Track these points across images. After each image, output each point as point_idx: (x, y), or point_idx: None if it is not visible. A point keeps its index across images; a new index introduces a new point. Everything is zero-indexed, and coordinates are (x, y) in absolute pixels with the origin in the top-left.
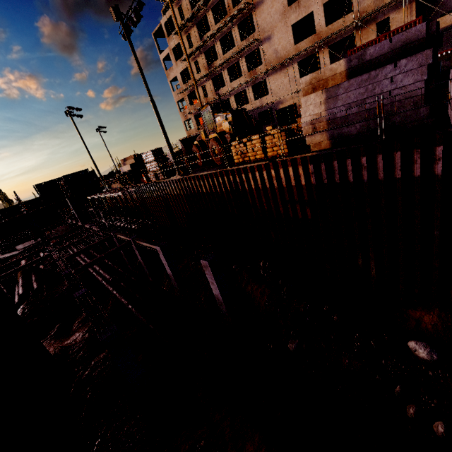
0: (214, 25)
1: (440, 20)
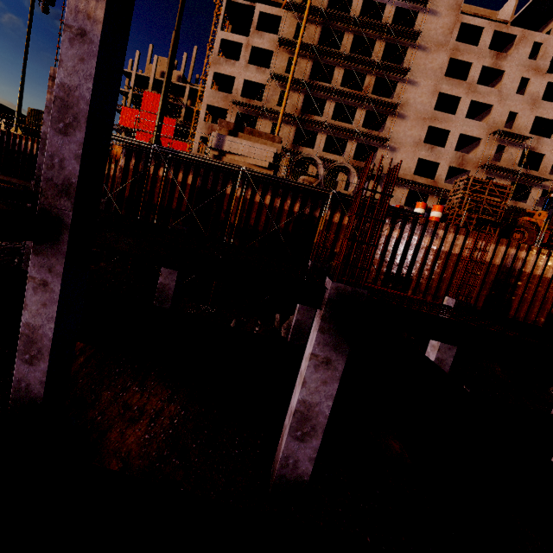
0: (338, 85)
1: None
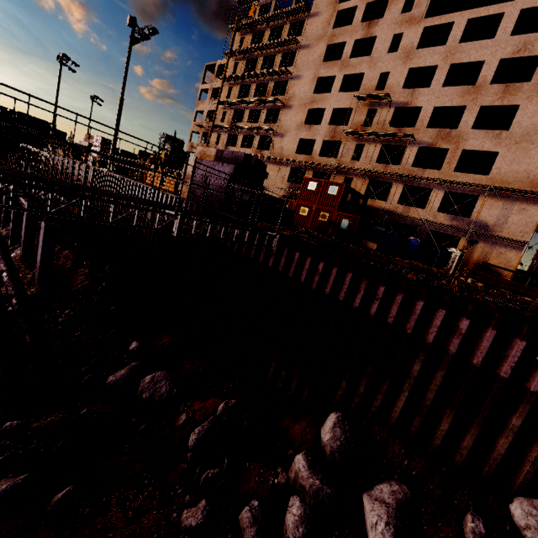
0: (252, 96)
1: (376, 201)
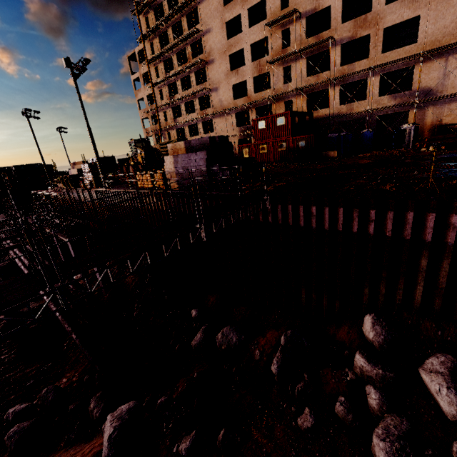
0: (177, 67)
1: (320, 111)
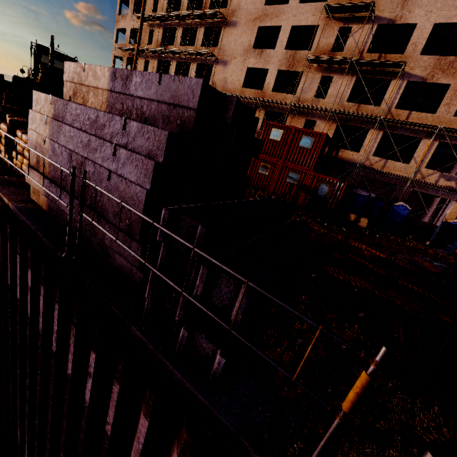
0: (185, 9)
1: (345, 151)
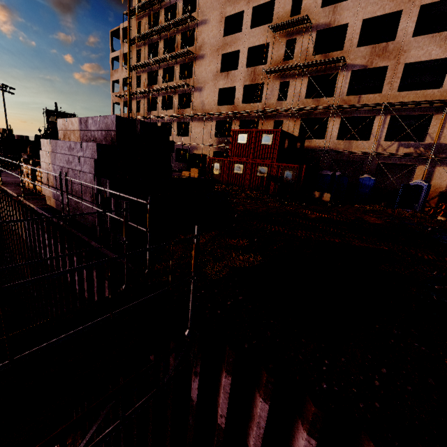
0: (162, 54)
1: (312, 141)
